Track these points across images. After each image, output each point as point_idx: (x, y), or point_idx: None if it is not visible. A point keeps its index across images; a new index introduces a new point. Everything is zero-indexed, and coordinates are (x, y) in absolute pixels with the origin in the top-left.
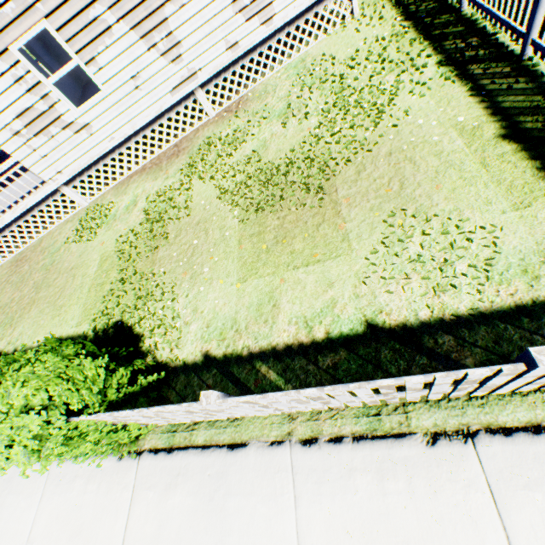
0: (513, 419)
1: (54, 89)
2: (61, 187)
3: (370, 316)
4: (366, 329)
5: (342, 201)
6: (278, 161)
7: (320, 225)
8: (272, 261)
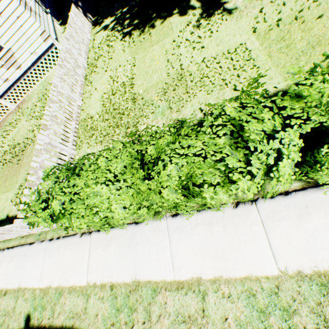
0: (11, 245)
1: None
2: None
3: (9, 213)
4: (7, 217)
5: (23, 165)
6: (18, 141)
7: (15, 175)
8: (0, 190)
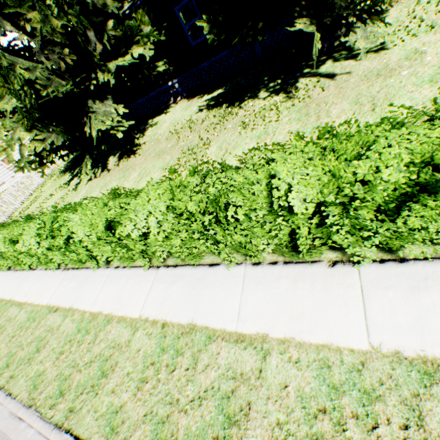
0: None
1: None
2: None
3: None
4: None
5: None
6: None
7: None
8: None
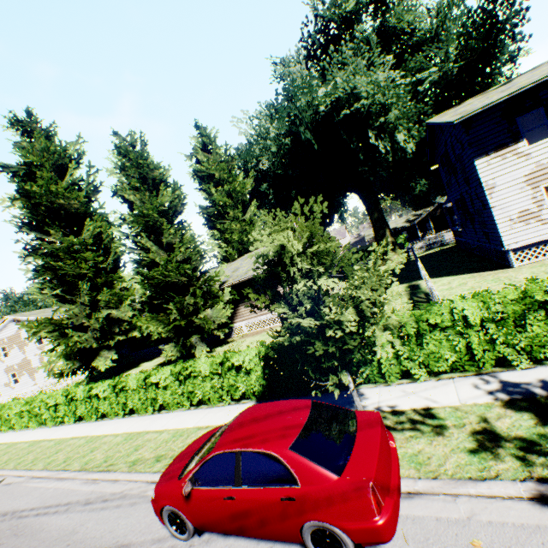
0: None
1: (13, 380)
2: (4, 398)
3: None
4: None
5: None
6: None
7: None
8: None
